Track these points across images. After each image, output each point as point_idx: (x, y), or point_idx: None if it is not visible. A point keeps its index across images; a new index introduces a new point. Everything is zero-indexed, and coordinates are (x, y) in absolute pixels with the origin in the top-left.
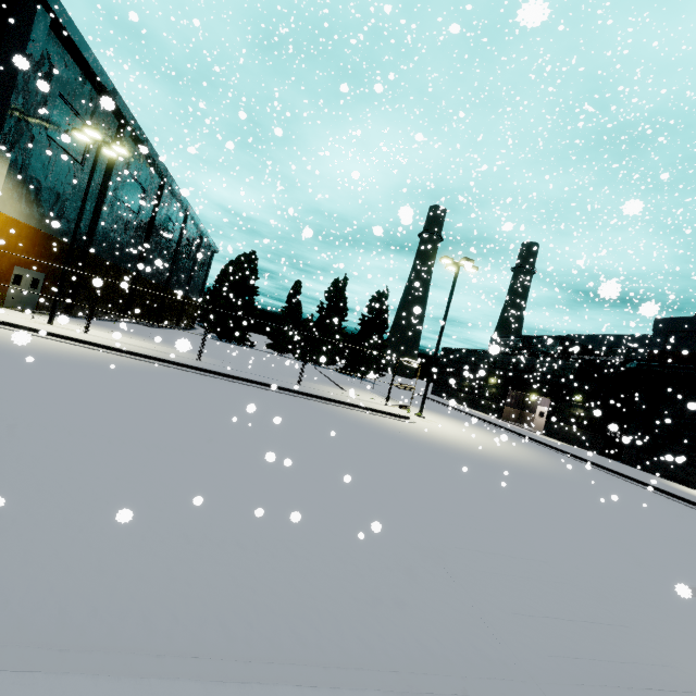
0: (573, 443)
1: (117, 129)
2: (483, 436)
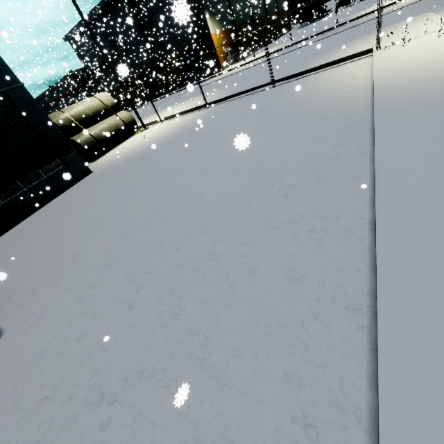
0: None
1: None
2: None
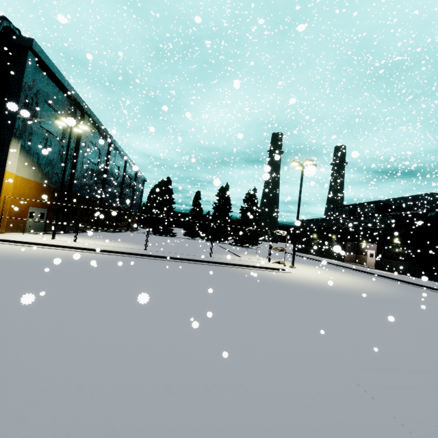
0: (398, 272)
1: (80, 117)
2: (338, 276)
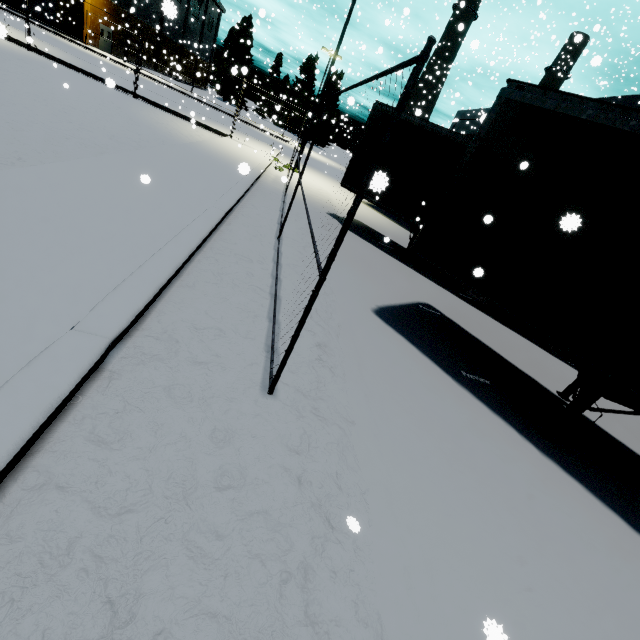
0: None
1: None
2: (327, 161)
